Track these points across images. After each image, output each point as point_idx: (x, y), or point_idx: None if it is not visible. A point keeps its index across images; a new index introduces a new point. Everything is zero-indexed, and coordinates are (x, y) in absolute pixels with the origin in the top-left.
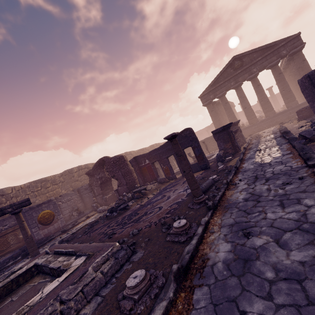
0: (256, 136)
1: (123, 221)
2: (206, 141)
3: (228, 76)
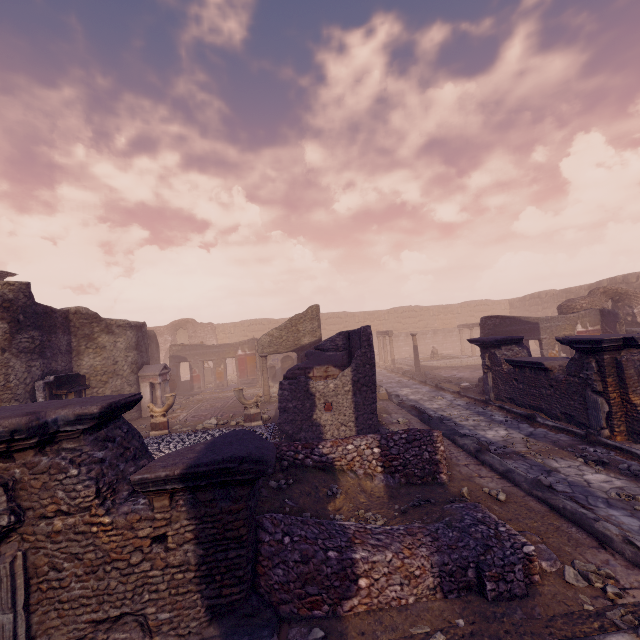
0: None
1: (471, 367)
2: None
3: None
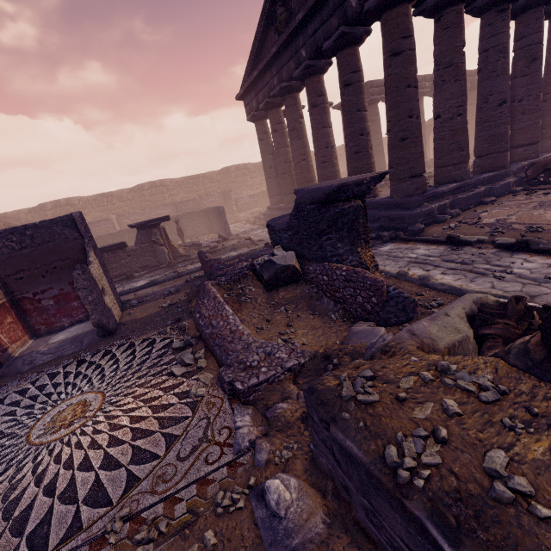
0: (213, 254)
1: None
2: (214, 212)
3: (266, 54)
